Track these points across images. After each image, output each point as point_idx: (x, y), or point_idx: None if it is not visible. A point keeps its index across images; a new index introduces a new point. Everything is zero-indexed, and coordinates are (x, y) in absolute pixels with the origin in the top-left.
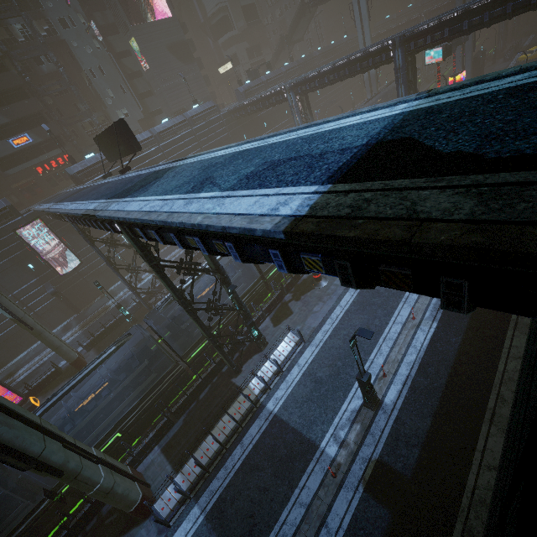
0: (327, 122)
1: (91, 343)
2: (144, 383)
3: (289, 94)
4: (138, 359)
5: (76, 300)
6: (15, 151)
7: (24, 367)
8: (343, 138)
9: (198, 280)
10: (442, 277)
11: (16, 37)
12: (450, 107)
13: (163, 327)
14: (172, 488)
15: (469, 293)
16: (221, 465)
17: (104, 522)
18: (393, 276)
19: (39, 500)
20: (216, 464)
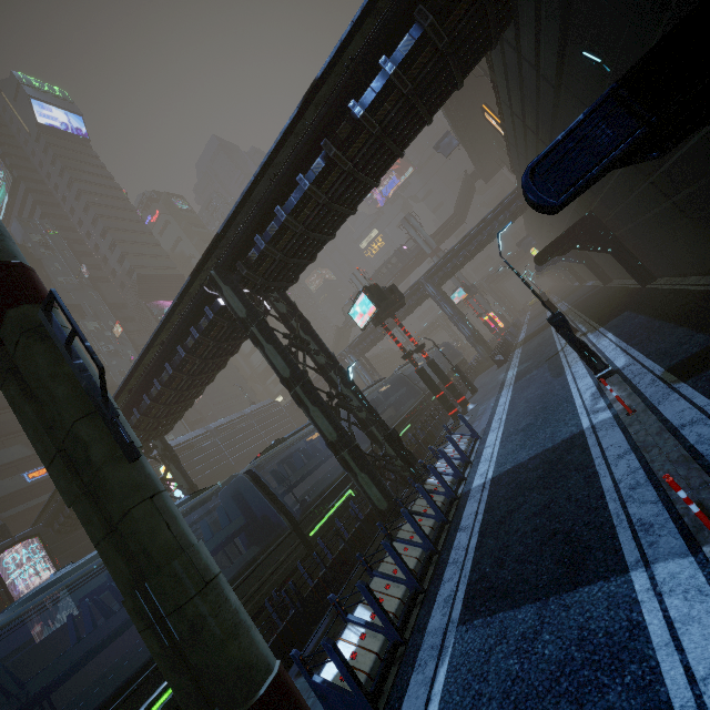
0: None
1: None
2: (239, 562)
3: (349, 358)
4: (226, 515)
5: None
6: (26, 486)
7: None
8: None
9: None
10: None
11: None
12: None
13: None
14: (351, 634)
15: None
16: (440, 569)
17: None
18: None
19: None
20: (431, 576)
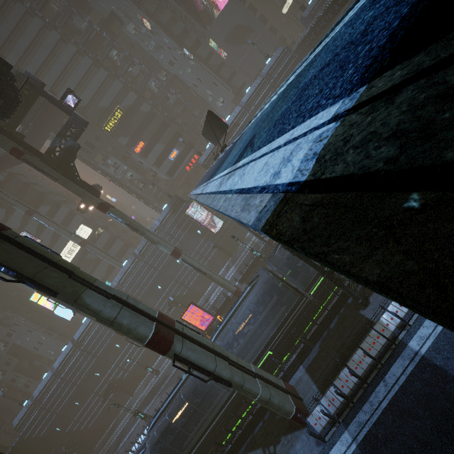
0: None
1: (242, 278)
2: (279, 314)
3: None
4: (268, 295)
5: (228, 248)
6: (173, 162)
7: (212, 296)
8: None
9: None
10: None
11: (154, 91)
12: None
13: None
14: (319, 409)
15: None
16: (364, 398)
17: (274, 417)
18: None
19: (231, 390)
20: (359, 396)
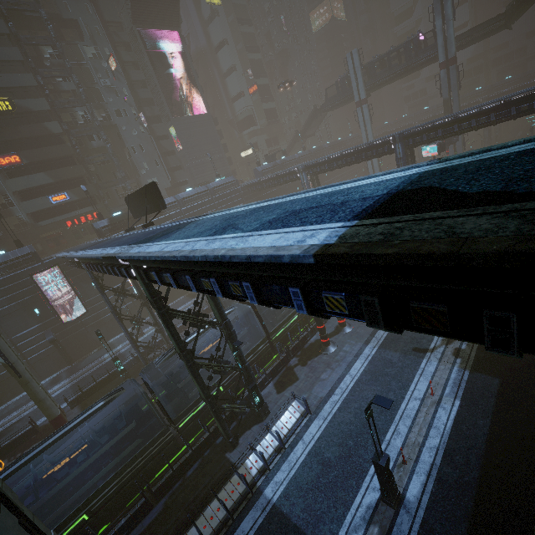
0: (344, 184)
1: (77, 399)
2: (127, 450)
3: (302, 174)
4: (125, 419)
5: (72, 351)
6: (52, 206)
7: None
8: (362, 191)
9: (201, 337)
10: (485, 310)
11: (77, 120)
12: (464, 166)
13: (157, 386)
14: None
15: (517, 330)
16: None
17: None
18: (427, 314)
19: None
20: None
